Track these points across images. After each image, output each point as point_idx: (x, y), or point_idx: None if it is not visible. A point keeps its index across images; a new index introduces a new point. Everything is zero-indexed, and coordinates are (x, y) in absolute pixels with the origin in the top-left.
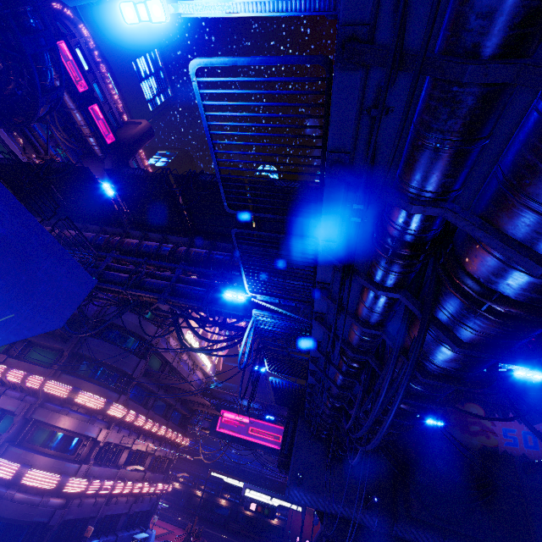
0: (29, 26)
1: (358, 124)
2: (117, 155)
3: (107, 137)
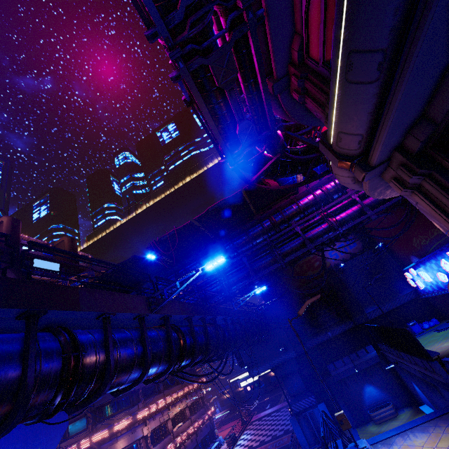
0: None
1: None
2: (8, 260)
3: None
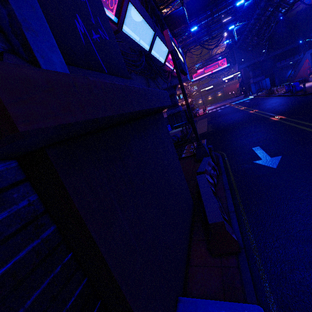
0: None
1: None
2: None
3: None
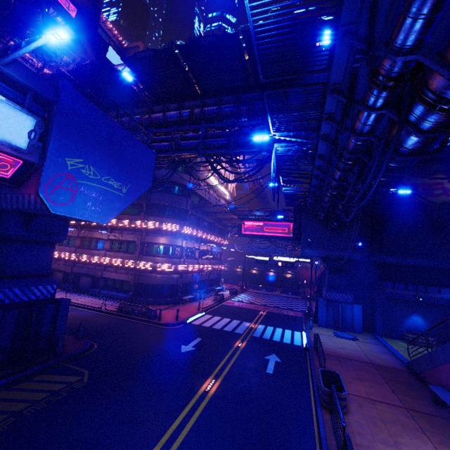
0: None
1: (363, 2)
2: (86, 28)
3: (69, 10)
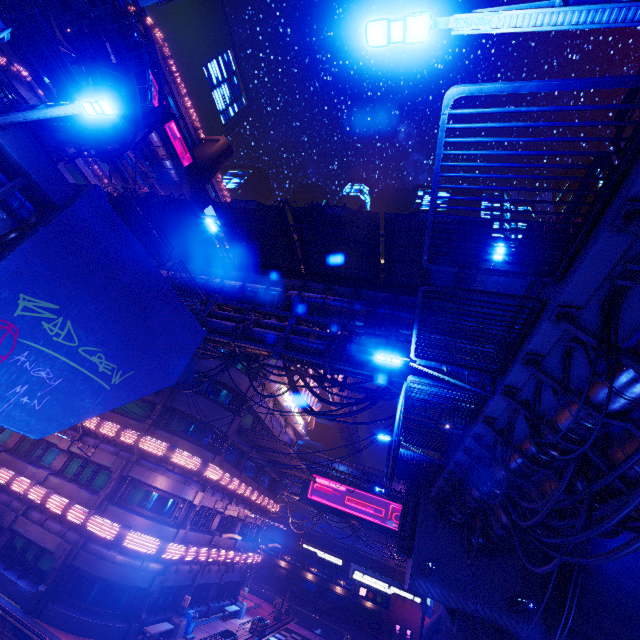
0: (133, 41)
1: None
2: (194, 179)
3: (184, 159)
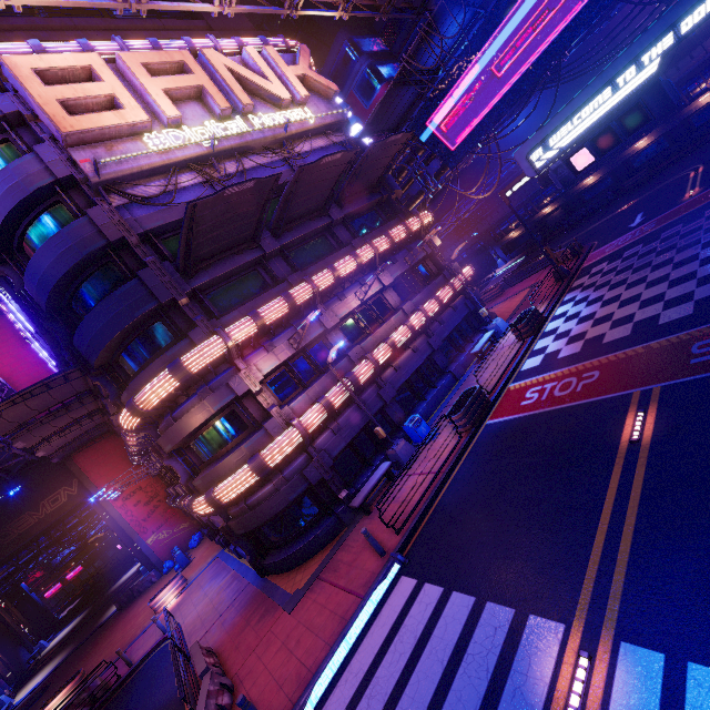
0: None
1: None
2: None
3: None
